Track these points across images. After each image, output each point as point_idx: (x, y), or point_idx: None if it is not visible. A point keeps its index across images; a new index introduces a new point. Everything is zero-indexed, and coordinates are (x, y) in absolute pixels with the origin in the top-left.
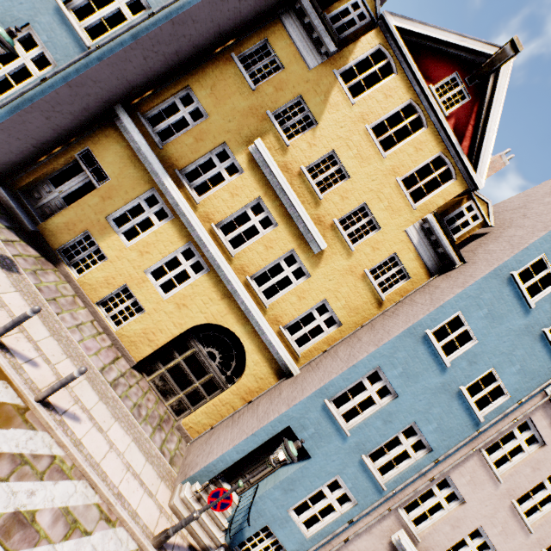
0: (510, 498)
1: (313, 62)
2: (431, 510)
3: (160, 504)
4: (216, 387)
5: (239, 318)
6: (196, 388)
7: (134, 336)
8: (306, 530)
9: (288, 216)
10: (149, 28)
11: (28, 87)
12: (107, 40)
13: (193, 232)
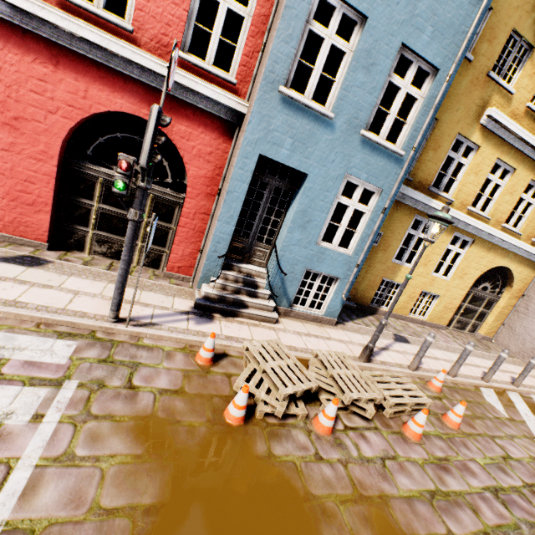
0: None
1: None
2: None
3: None
4: (492, 303)
5: (502, 255)
6: (480, 312)
7: (439, 314)
8: None
9: (523, 156)
10: (443, 93)
11: (376, 226)
12: (420, 137)
13: (458, 225)
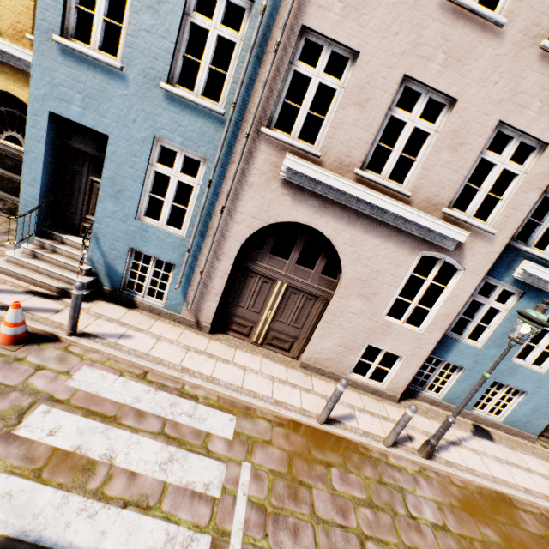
0: None
1: None
2: None
3: None
4: None
5: None
6: None
7: None
8: (177, 231)
9: None
10: None
11: None
12: None
13: None
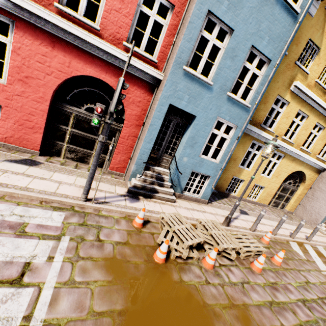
0: None
1: (314, 10)
2: None
3: (325, 236)
4: (293, 192)
5: (300, 164)
6: (286, 197)
7: (264, 197)
8: None
9: (313, 109)
10: (273, 74)
11: (233, 147)
12: (259, 97)
13: None
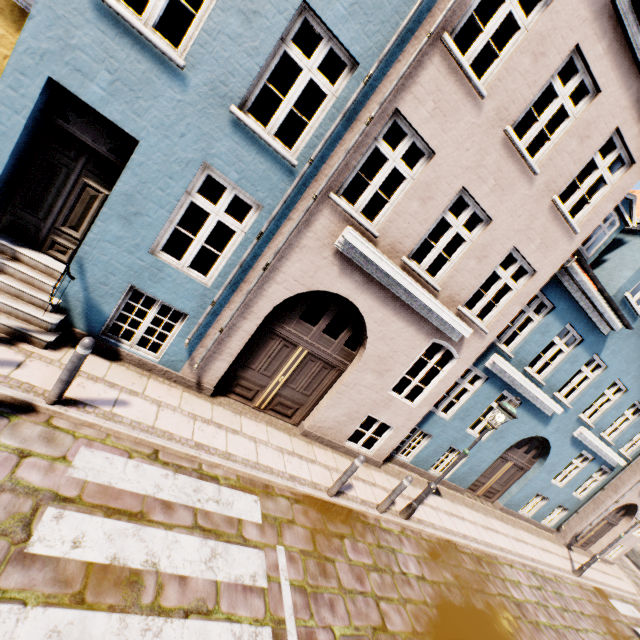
0: (503, 126)
1: None
2: (432, 267)
3: None
4: None
5: None
6: None
7: None
8: (201, 277)
9: None
10: None
11: None
12: None
13: None
